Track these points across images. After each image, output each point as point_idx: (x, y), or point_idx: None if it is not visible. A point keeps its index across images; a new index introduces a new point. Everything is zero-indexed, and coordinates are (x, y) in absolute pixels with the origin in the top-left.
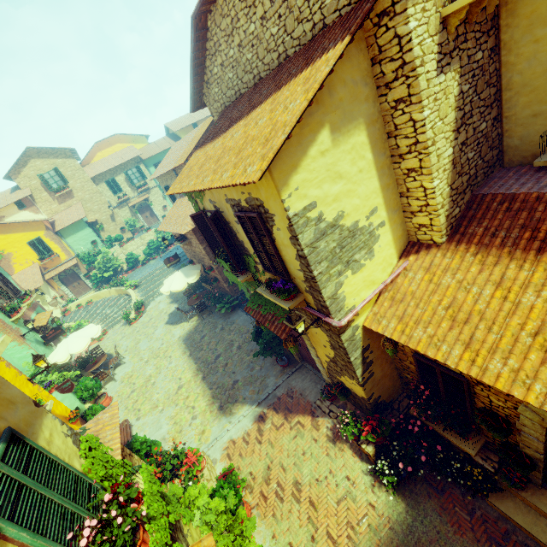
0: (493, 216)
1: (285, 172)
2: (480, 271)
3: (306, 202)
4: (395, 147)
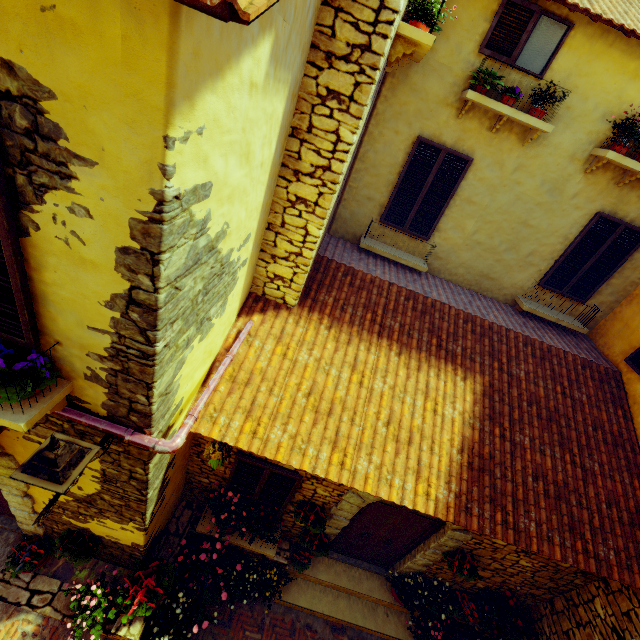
0: (340, 287)
1: (200, 59)
2: (337, 349)
3: (201, 177)
4: (295, 155)
